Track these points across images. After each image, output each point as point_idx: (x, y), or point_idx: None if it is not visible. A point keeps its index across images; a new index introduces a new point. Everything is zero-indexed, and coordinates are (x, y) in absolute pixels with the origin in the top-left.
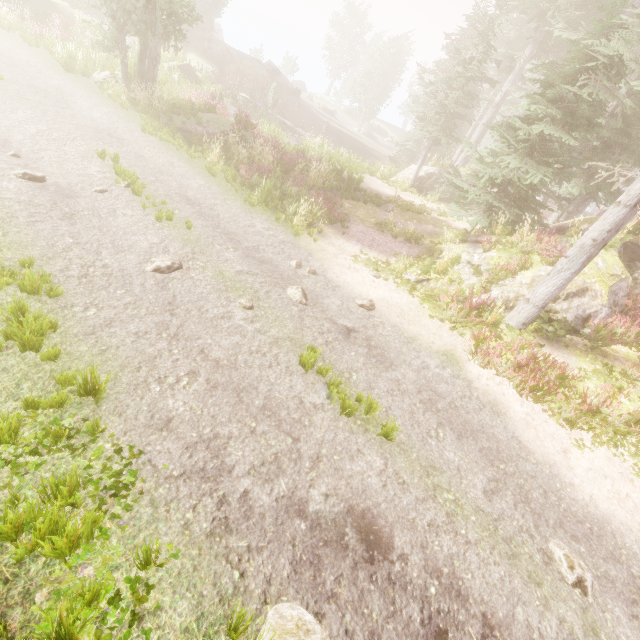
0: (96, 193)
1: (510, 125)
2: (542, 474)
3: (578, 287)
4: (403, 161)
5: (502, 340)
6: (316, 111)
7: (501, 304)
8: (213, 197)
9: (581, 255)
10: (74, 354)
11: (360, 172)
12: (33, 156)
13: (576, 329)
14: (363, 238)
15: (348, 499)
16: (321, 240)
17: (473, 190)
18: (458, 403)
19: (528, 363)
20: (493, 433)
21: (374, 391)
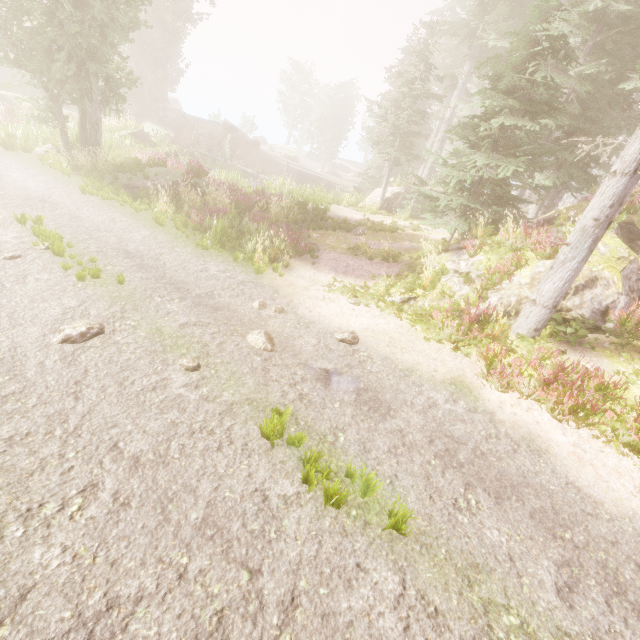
0: (5, 260)
1: (467, 124)
2: (625, 536)
3: (586, 277)
4: (368, 188)
5: (516, 353)
6: (277, 158)
7: (503, 311)
8: (159, 246)
9: (585, 239)
10: None
11: (325, 203)
12: None
13: (596, 325)
14: (336, 265)
15: None
16: (288, 274)
17: (443, 196)
18: (484, 447)
19: (558, 378)
20: (541, 483)
21: (371, 454)
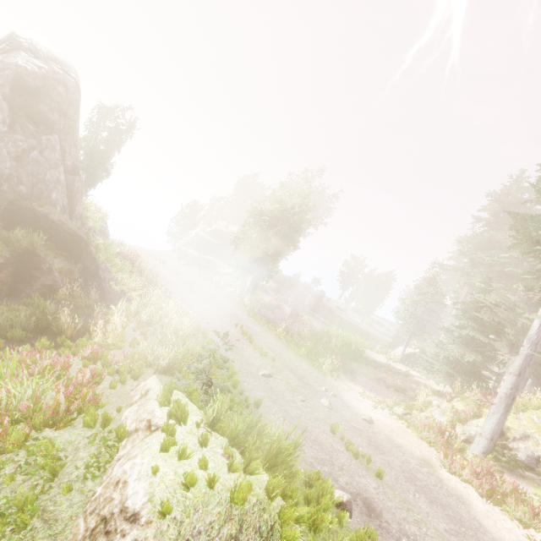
0: (236, 340)
1: (449, 329)
2: None
3: (521, 432)
4: (395, 344)
5: (469, 463)
6: (332, 308)
7: (466, 438)
8: (281, 349)
9: (501, 403)
10: (245, 395)
11: (363, 347)
12: (211, 323)
13: (531, 467)
14: (365, 385)
15: (357, 489)
16: (338, 380)
17: (435, 362)
18: (431, 487)
19: (480, 470)
20: (457, 510)
21: (372, 459)
